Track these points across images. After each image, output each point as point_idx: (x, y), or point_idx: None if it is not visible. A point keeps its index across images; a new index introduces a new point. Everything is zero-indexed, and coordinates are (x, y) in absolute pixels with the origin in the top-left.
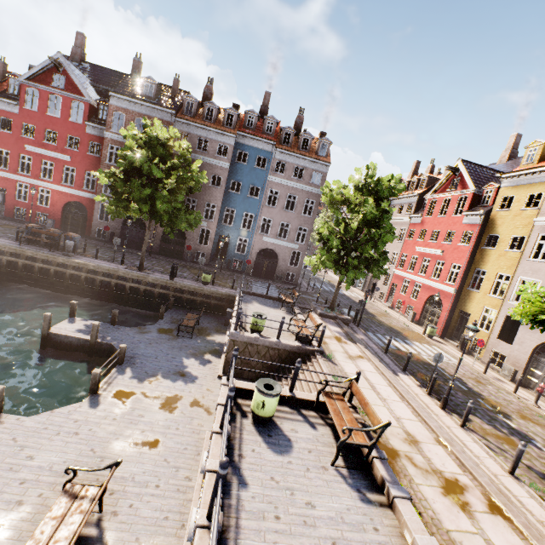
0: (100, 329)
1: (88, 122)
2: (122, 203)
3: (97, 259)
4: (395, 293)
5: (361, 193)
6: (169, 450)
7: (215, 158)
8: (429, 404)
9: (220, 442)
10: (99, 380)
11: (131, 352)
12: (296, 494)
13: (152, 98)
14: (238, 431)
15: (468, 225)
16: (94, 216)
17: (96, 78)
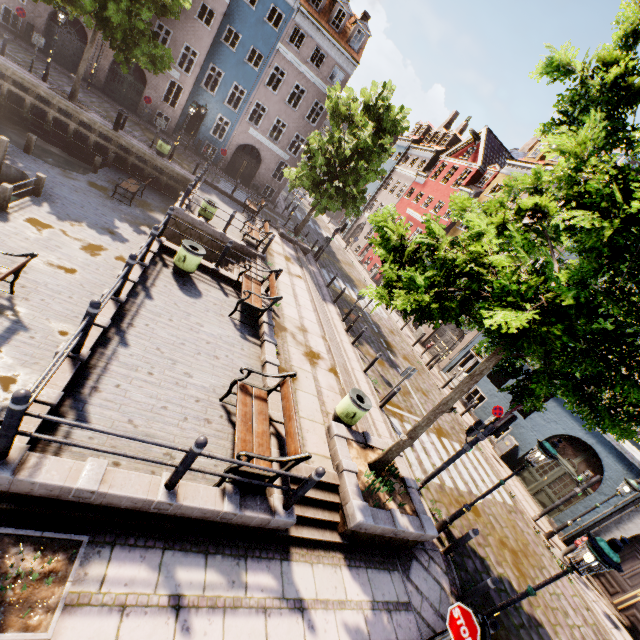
0: (8, 151)
1: None
2: None
3: (4, 55)
4: (370, 249)
5: (368, 116)
6: (87, 280)
7: None
8: (338, 326)
9: (137, 268)
10: (9, 197)
11: (51, 190)
12: (192, 317)
13: None
14: (156, 272)
15: None
16: None
17: None
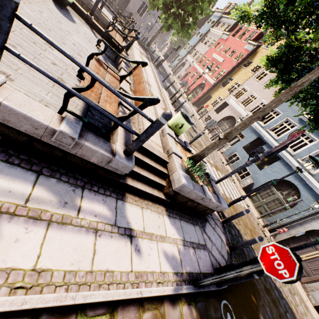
0: None
1: None
2: None
3: None
4: (187, 77)
5: None
6: None
7: None
8: (167, 100)
9: None
10: None
11: None
12: (63, 25)
13: None
14: None
15: (245, 50)
16: None
17: None
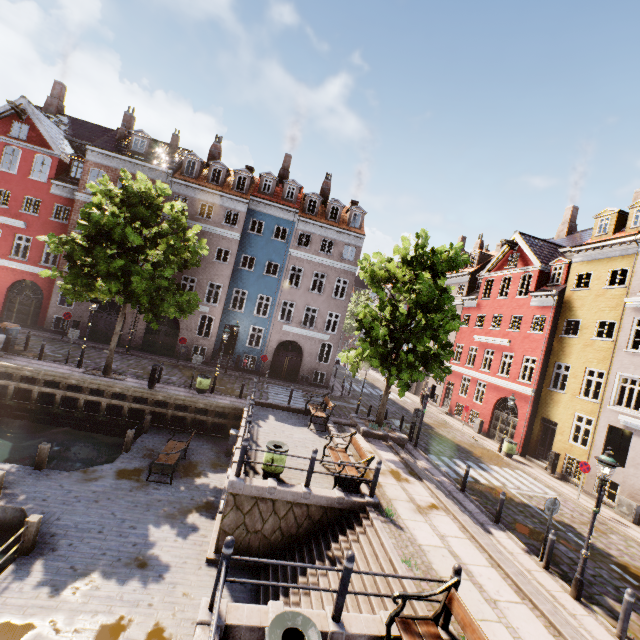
0: (10, 480)
1: (55, 180)
2: (81, 280)
3: (41, 359)
4: (453, 394)
5: (411, 268)
6: None
7: (222, 228)
8: (554, 590)
9: None
10: None
11: (56, 522)
12: None
13: (143, 155)
14: None
15: (539, 308)
16: (51, 300)
17: (74, 132)
